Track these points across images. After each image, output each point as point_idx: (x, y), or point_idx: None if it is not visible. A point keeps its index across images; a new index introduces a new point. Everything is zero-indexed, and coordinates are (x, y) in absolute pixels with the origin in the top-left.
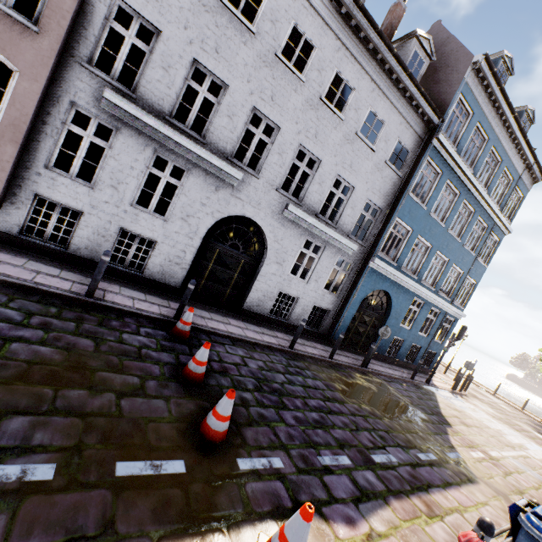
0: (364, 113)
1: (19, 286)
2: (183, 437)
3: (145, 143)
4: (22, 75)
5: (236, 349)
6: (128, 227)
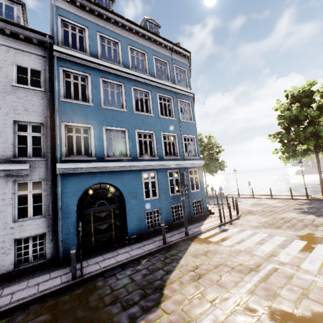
0: None
1: None
2: None
3: None
4: None
5: None
6: None
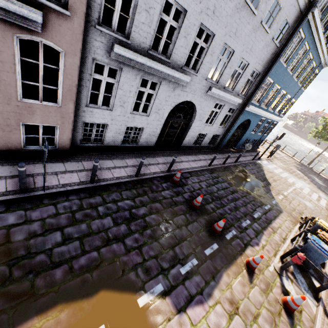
0: (271, 3)
1: (114, 183)
2: (210, 234)
3: (136, 73)
4: (66, 54)
5: (193, 178)
6: (130, 125)
